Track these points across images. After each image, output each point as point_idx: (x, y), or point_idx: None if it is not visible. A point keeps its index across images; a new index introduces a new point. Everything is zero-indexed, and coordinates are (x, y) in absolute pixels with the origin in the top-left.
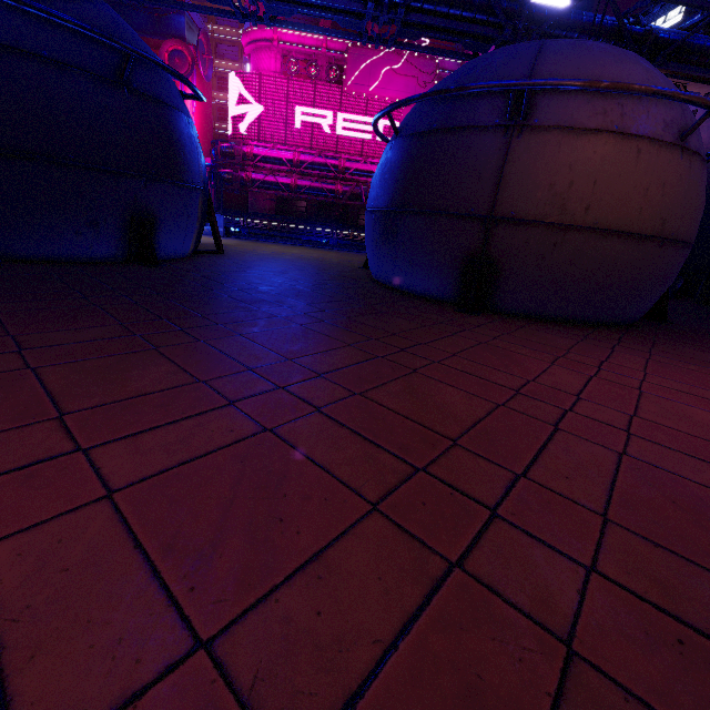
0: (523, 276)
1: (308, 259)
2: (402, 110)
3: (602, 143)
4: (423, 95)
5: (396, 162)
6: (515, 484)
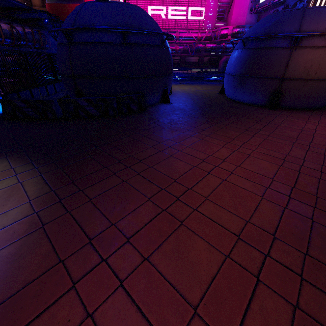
0: (291, 96)
1: (196, 91)
2: (206, 0)
3: (323, 51)
4: (260, 36)
5: (245, 58)
6: (310, 143)
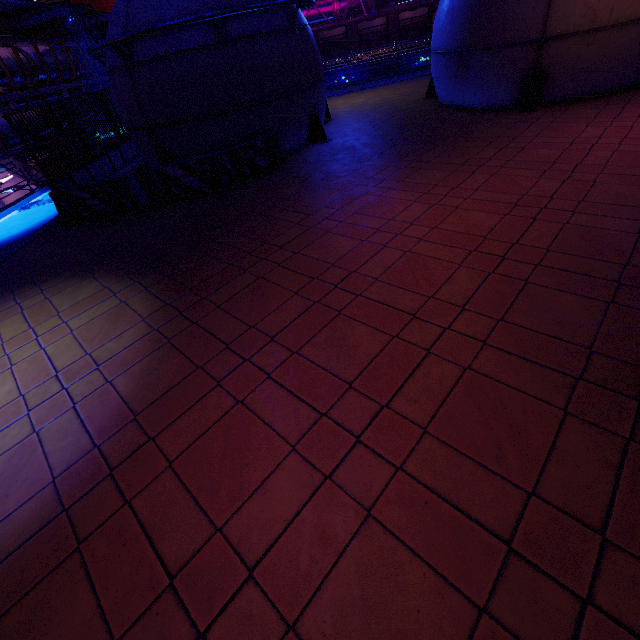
0: (564, 74)
1: (380, 104)
2: None
3: None
4: None
5: (464, 11)
6: (577, 166)
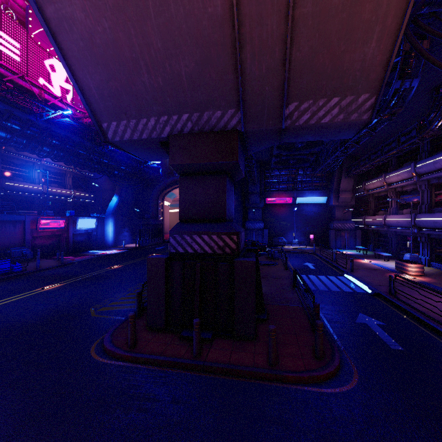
0: None
1: None
2: None
3: None
4: None
5: None
6: None
